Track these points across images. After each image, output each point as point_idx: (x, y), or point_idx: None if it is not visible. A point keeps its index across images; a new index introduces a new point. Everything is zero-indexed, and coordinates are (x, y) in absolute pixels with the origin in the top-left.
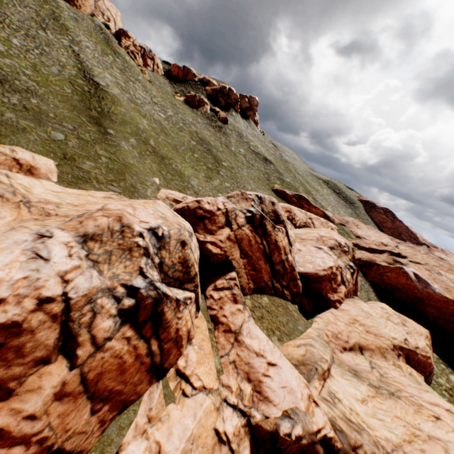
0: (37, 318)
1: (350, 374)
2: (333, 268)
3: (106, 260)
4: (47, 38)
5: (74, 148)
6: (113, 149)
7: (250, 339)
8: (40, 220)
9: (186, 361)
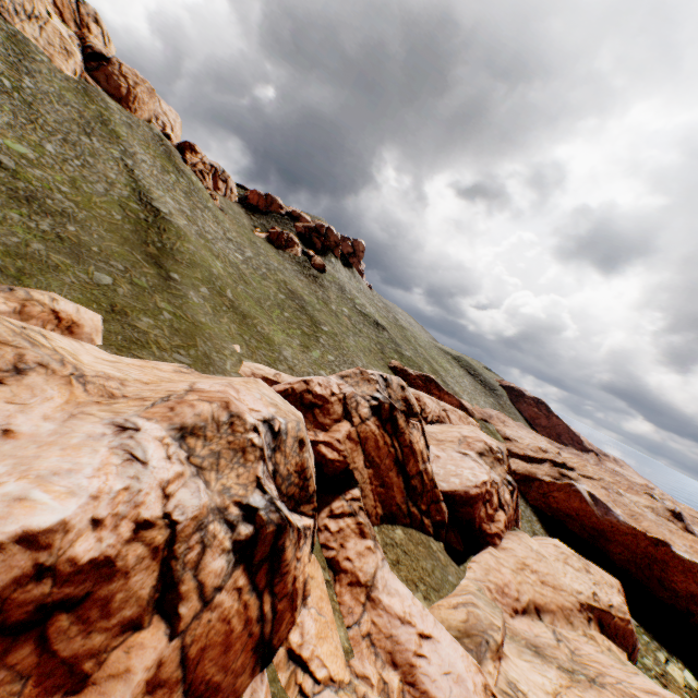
0: (136, 552)
1: (529, 652)
2: (487, 484)
3: (213, 465)
4: (92, 146)
5: (125, 297)
6: (179, 301)
7: (389, 596)
8: (104, 403)
9: (302, 634)
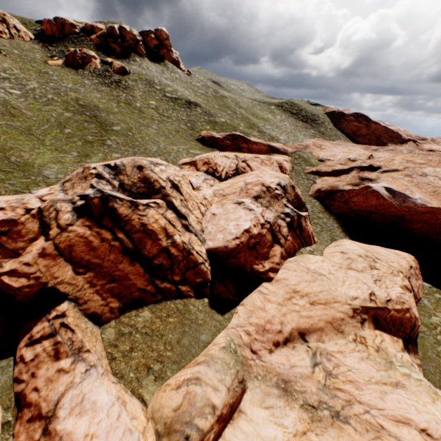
0: None
1: (276, 393)
2: (251, 230)
3: None
4: None
5: None
6: None
7: (77, 417)
8: None
9: None
